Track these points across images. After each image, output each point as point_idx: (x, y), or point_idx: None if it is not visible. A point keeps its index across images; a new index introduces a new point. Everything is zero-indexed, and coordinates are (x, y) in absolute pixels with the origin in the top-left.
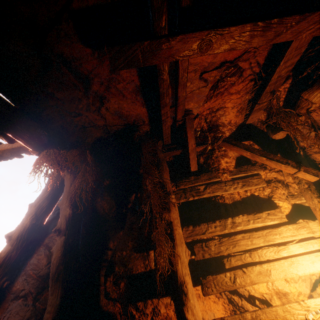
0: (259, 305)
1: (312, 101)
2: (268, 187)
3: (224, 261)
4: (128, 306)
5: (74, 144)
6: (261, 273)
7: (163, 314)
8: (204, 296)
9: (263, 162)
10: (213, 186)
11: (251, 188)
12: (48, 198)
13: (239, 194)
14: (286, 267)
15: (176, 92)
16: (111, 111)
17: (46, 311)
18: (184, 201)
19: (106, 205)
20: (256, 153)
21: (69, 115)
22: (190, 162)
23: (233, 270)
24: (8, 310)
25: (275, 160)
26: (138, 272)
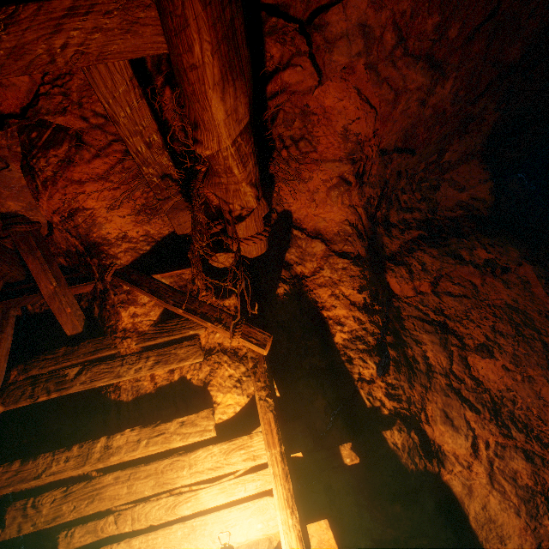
0: None
1: (224, 199)
2: (208, 362)
3: (59, 537)
4: None
5: None
6: None
7: None
8: None
9: (186, 316)
10: (97, 368)
11: (172, 367)
12: None
13: (155, 380)
14: (177, 541)
15: None
16: None
17: None
18: (27, 403)
19: None
20: (168, 299)
21: None
22: (58, 318)
23: None
24: None
25: (199, 314)
26: None
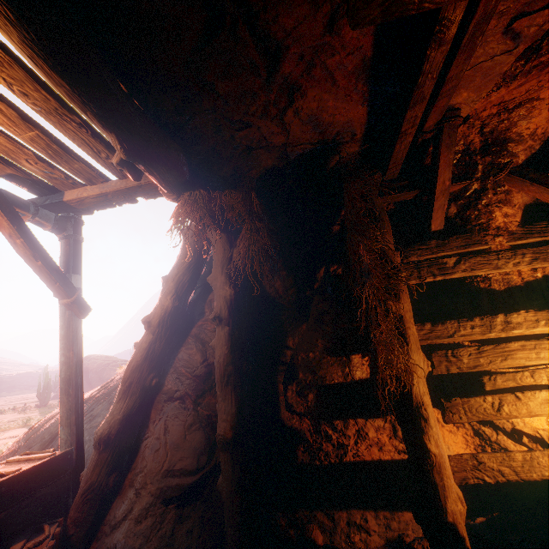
0: (527, 443)
1: None
2: None
3: (483, 379)
4: (320, 424)
5: (230, 181)
6: (548, 402)
7: (373, 438)
8: (446, 424)
9: None
10: (473, 259)
11: None
12: (190, 269)
13: (521, 275)
14: None
15: (447, 68)
16: (302, 117)
17: (219, 419)
18: (416, 282)
19: (279, 283)
20: None
21: (230, 126)
22: (433, 214)
23: (498, 394)
24: (163, 412)
25: None
26: (334, 382)
